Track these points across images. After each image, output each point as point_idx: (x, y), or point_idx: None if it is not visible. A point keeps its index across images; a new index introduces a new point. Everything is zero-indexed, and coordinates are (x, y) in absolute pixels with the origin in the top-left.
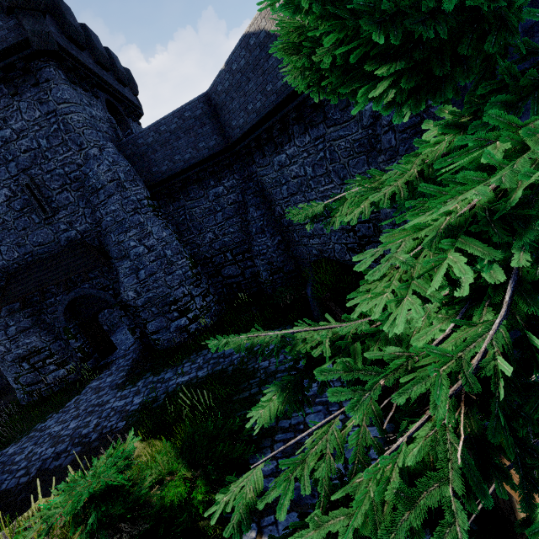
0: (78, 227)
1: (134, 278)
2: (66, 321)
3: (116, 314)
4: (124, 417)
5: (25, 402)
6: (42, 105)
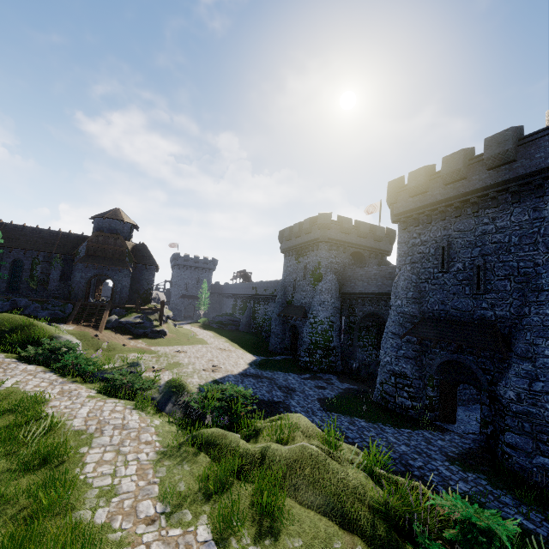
0: (497, 311)
1: (525, 383)
2: (435, 371)
3: (468, 392)
4: (445, 485)
5: (375, 400)
6: (534, 212)
